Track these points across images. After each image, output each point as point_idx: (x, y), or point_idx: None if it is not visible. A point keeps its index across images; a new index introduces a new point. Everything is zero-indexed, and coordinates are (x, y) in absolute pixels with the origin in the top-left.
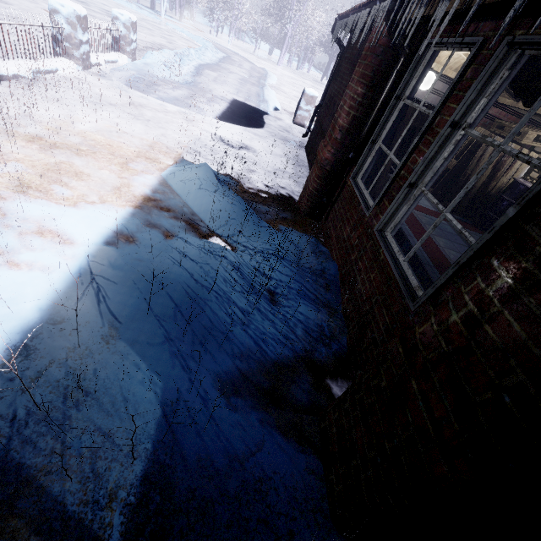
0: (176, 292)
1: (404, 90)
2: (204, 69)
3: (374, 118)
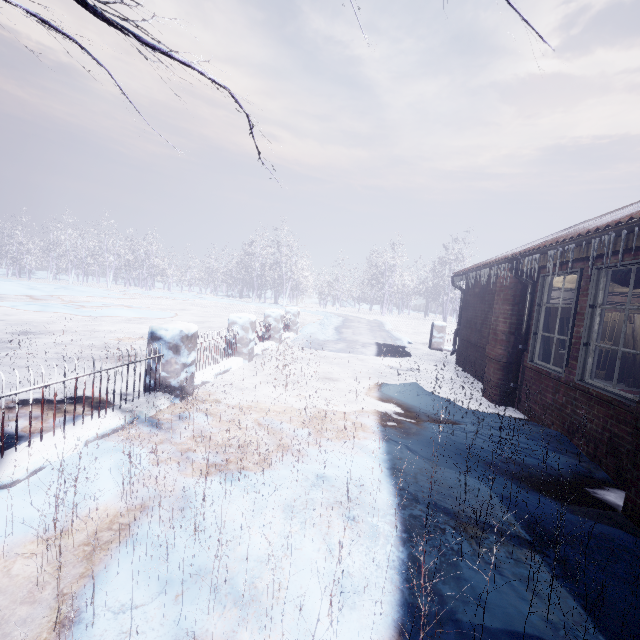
0: (449, 446)
1: (541, 300)
2: (341, 329)
3: (527, 320)
